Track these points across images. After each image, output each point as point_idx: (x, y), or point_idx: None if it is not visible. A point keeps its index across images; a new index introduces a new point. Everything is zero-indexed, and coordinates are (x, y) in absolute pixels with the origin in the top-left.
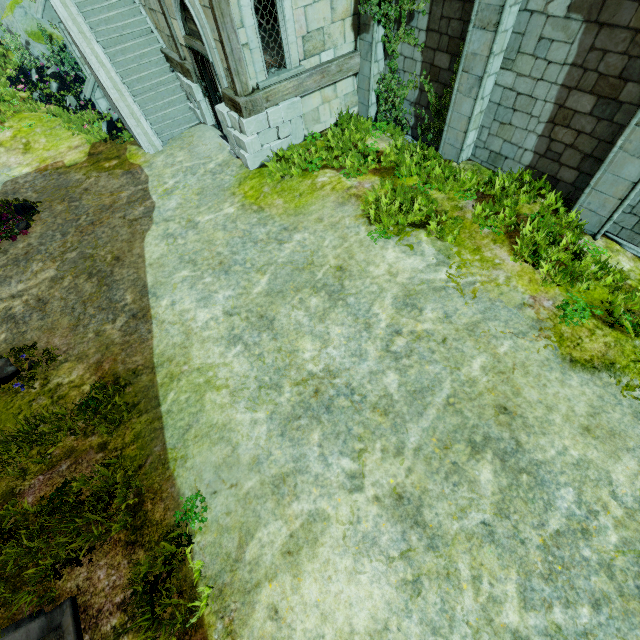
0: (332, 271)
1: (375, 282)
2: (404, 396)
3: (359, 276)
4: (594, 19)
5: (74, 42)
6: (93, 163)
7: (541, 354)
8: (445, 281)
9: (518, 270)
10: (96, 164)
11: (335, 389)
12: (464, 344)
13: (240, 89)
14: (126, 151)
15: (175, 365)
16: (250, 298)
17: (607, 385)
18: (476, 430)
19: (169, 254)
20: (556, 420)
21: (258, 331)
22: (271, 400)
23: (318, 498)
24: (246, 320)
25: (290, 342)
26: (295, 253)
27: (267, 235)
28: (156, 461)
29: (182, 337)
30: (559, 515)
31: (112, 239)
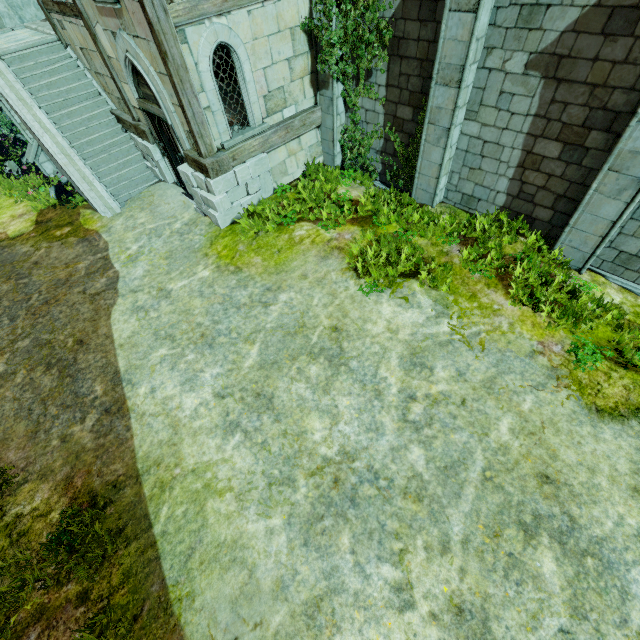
0: (327, 332)
1: (376, 341)
2: (435, 474)
3: (357, 336)
4: (552, 75)
5: (13, 109)
6: (42, 232)
7: (566, 407)
8: (449, 334)
9: (519, 314)
10: (45, 233)
11: (356, 475)
12: (485, 404)
13: (205, 151)
14: (79, 216)
15: (164, 469)
16: (242, 374)
17: None
18: (523, 508)
19: (141, 331)
20: (602, 483)
21: (257, 413)
22: (285, 499)
23: (364, 626)
24: (241, 401)
25: (295, 422)
26: (283, 316)
27: (250, 298)
28: (155, 606)
29: (169, 432)
30: (639, 605)
31: (72, 319)
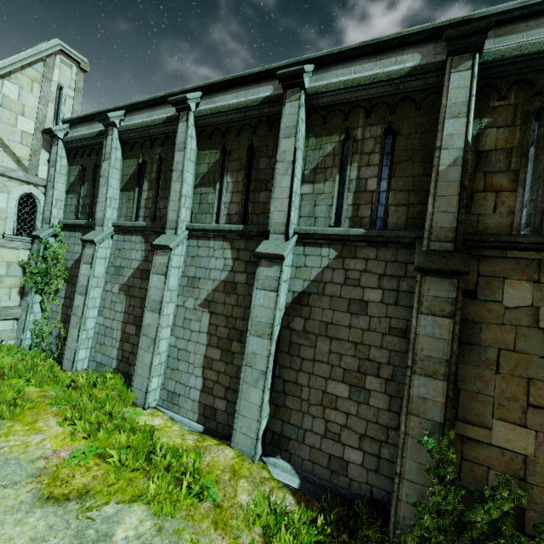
0: None
1: None
2: None
3: None
4: (128, 294)
5: None
6: None
7: (19, 498)
8: None
9: (59, 432)
10: None
11: None
12: None
13: None
14: None
15: None
16: None
17: (68, 512)
18: None
19: None
20: None
21: None
22: None
23: None
24: None
25: None
26: None
27: None
28: None
29: None
30: None
31: None
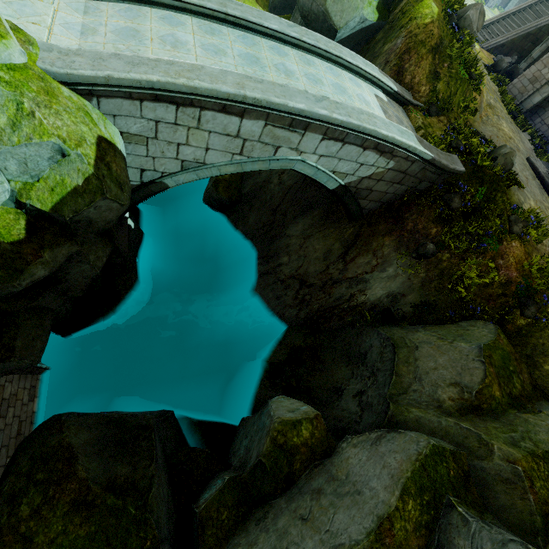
0: None
1: None
2: None
3: None
4: None
5: None
6: None
7: None
8: None
9: None
10: None
11: None
12: None
13: None
14: None
15: None
16: None
17: None
18: None
19: None
20: None
21: None
22: None
23: None
24: None
25: None
26: None
27: None
28: None
29: None
30: None
31: None
